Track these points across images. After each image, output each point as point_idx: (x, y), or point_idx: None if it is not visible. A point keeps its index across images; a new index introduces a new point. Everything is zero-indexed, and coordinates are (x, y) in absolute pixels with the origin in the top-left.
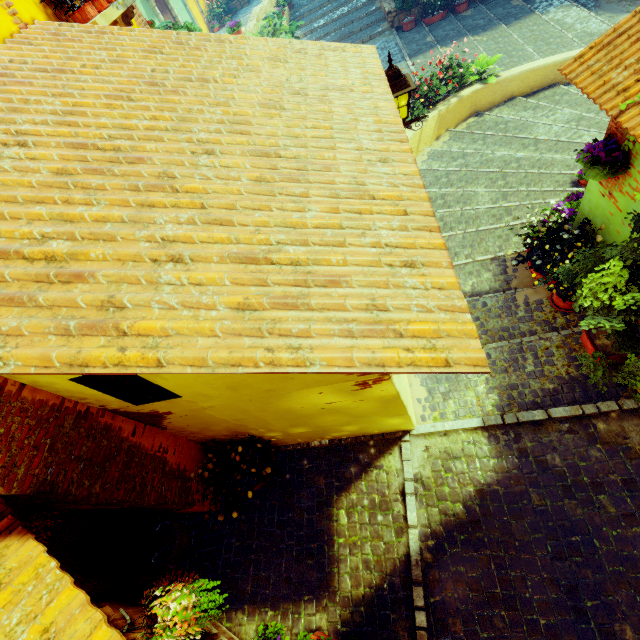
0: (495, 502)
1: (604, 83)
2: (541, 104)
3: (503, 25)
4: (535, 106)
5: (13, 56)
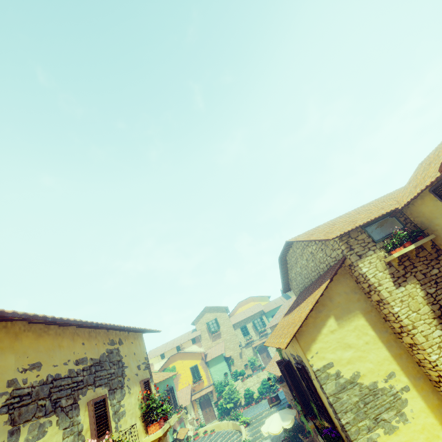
0: None
1: None
2: (235, 440)
3: None
4: (236, 439)
5: (184, 388)
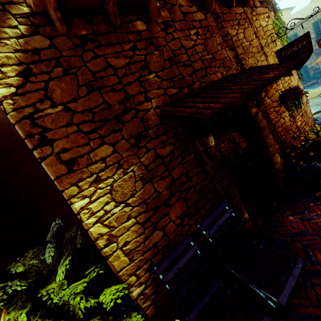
0: (320, 116)
1: (320, 60)
2: None
3: (312, 89)
4: None
5: None
